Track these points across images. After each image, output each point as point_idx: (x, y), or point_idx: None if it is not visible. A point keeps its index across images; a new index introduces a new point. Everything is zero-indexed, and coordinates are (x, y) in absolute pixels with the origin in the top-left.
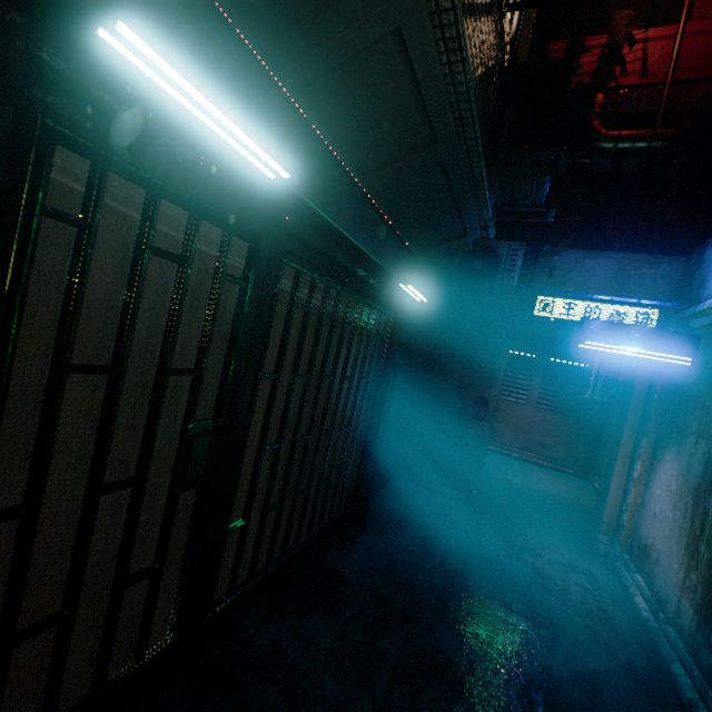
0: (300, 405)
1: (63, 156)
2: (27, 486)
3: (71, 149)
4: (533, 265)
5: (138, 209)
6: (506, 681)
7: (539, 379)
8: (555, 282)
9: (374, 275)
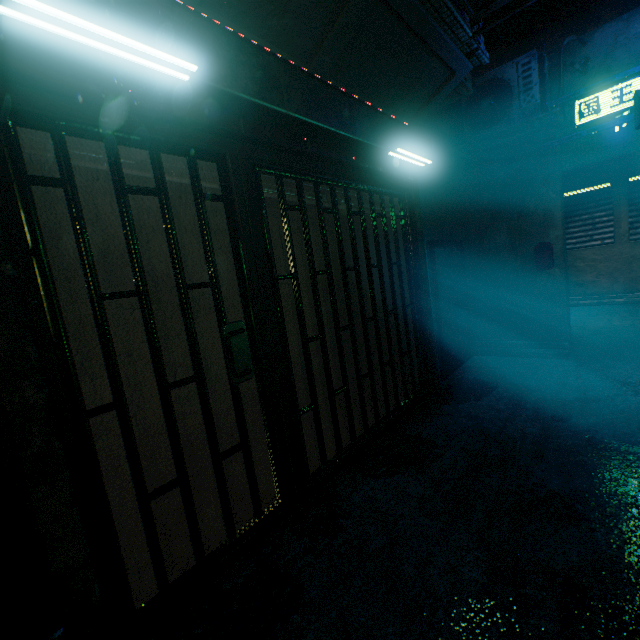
0: (331, 299)
1: (32, 137)
2: (111, 389)
3: (31, 128)
4: (558, 71)
5: (107, 162)
6: (632, 505)
7: (624, 208)
8: (594, 75)
9: (361, 157)
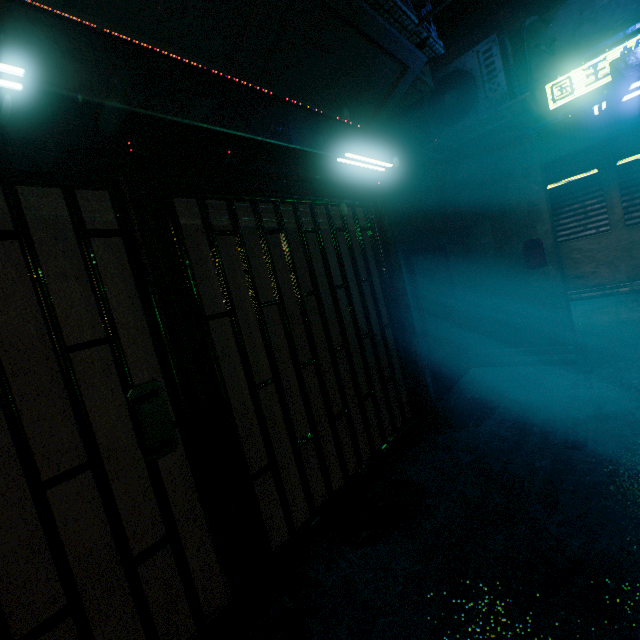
0: (286, 332)
1: None
2: None
3: None
4: (523, 56)
5: None
6: None
7: (615, 193)
8: (563, 55)
9: (307, 167)
